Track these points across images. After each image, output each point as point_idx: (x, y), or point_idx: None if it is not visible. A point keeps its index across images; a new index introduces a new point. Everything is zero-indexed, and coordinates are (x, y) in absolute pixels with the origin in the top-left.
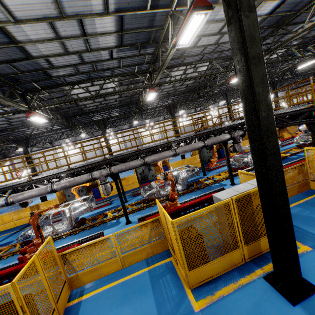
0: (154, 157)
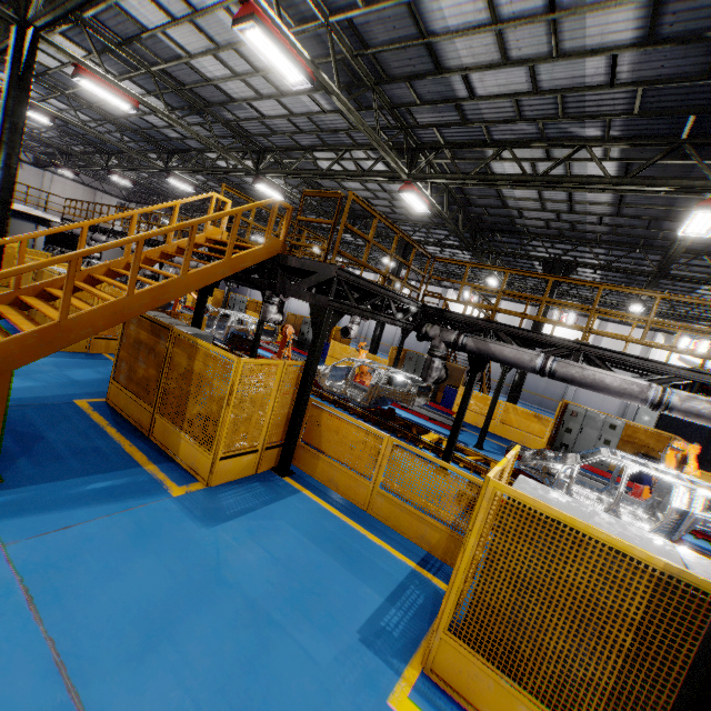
0: (181, 259)
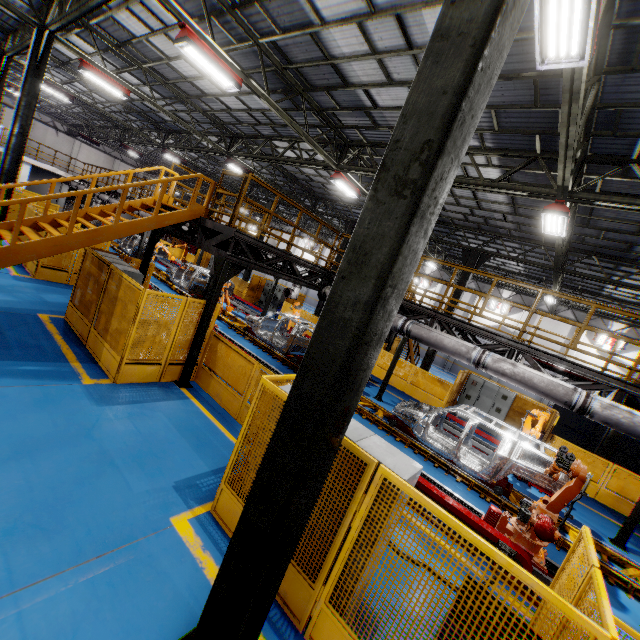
0: None
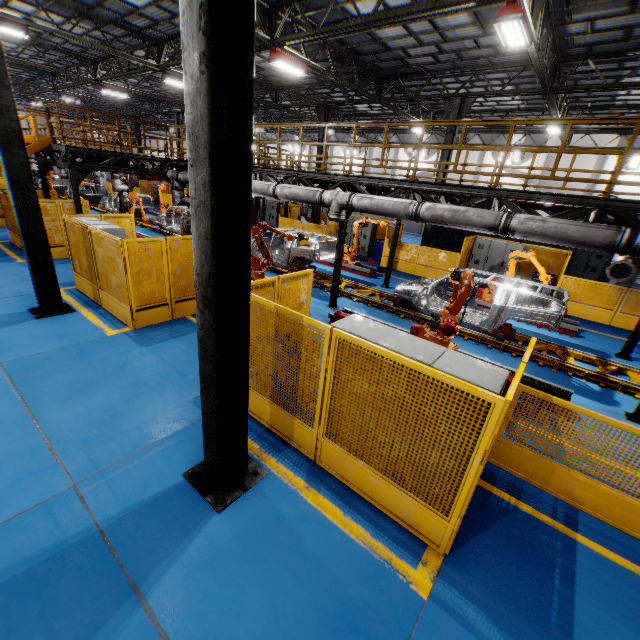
0: None
